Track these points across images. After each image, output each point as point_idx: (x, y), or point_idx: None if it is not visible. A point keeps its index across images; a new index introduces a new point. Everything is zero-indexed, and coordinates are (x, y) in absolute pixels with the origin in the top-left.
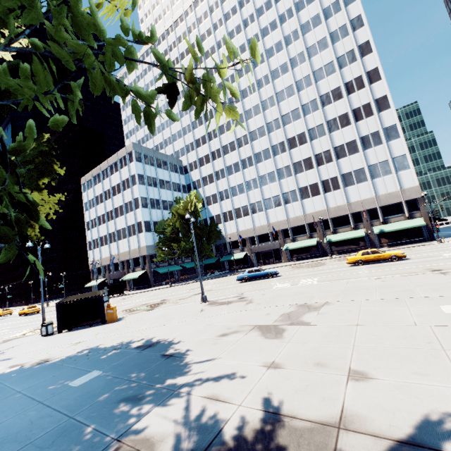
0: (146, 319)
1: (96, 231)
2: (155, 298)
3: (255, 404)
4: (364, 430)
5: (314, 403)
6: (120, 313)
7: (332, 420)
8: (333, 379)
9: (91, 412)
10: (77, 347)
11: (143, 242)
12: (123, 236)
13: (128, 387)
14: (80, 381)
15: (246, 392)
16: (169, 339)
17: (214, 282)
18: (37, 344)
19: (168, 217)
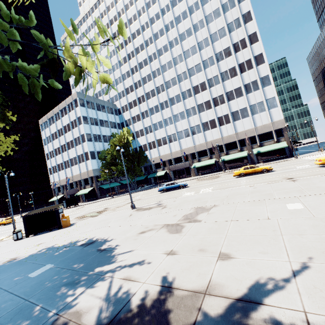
0: (91, 223)
1: (54, 160)
2: (100, 207)
3: (154, 281)
4: (220, 294)
5: (193, 278)
6: (73, 219)
7: (202, 289)
8: (208, 260)
9: (41, 295)
10: (39, 247)
11: (90, 167)
12: (75, 163)
13: (70, 275)
14: (37, 273)
15: (150, 273)
16: (104, 237)
17: (143, 193)
18: (10, 246)
19: (107, 147)
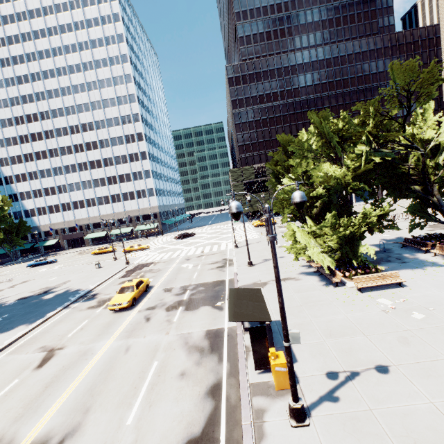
0: None
1: None
2: None
3: None
4: None
5: None
6: None
7: None
8: None
9: None
10: None
11: None
12: None
13: None
14: None
15: None
16: None
17: (15, 268)
18: None
19: None
